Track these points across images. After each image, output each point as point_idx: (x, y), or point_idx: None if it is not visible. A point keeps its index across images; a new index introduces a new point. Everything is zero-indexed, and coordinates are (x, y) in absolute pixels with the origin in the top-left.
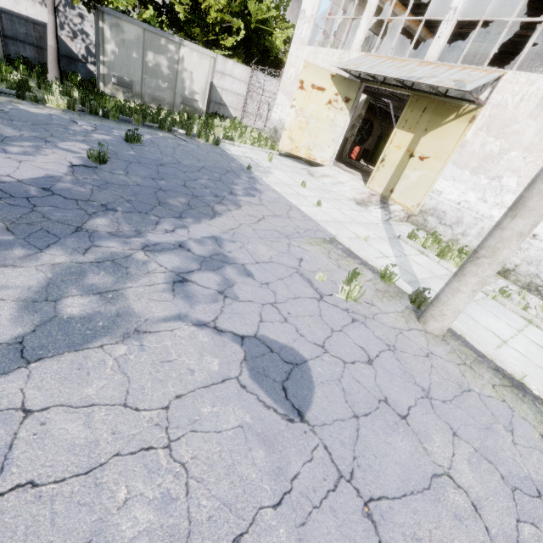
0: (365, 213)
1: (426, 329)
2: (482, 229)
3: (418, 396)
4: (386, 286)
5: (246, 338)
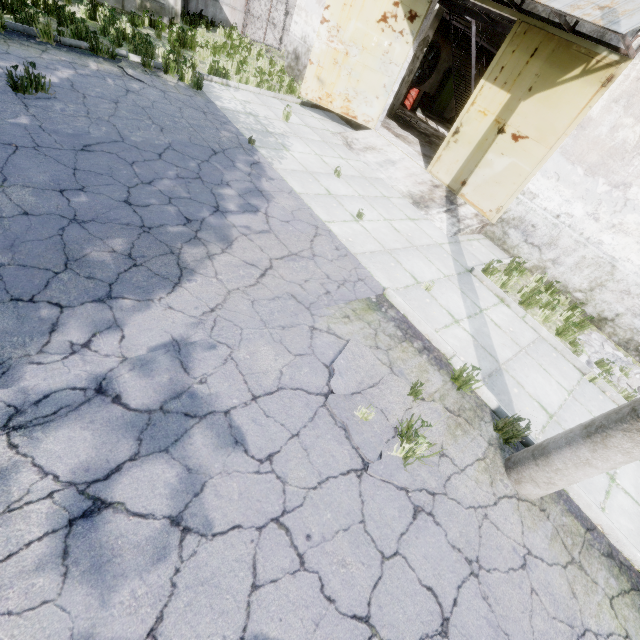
0: (425, 223)
1: (518, 491)
2: (582, 259)
3: None
4: (459, 396)
5: None
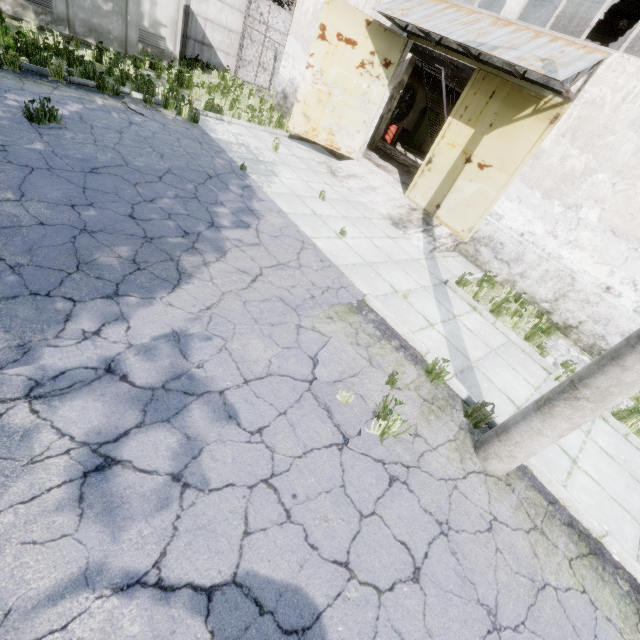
0: (403, 241)
1: (486, 468)
2: (546, 272)
3: (483, 632)
4: (433, 388)
5: (216, 591)
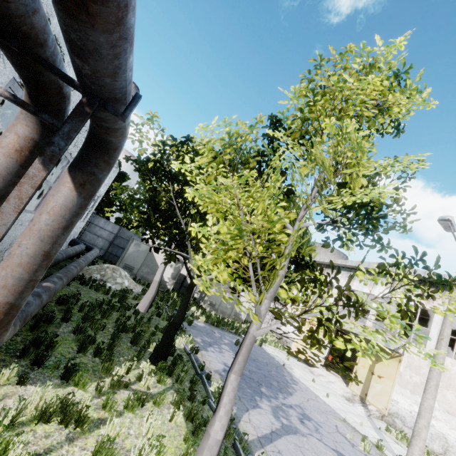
0: (353, 407)
1: None
2: (431, 434)
3: None
4: (380, 452)
5: (334, 449)
